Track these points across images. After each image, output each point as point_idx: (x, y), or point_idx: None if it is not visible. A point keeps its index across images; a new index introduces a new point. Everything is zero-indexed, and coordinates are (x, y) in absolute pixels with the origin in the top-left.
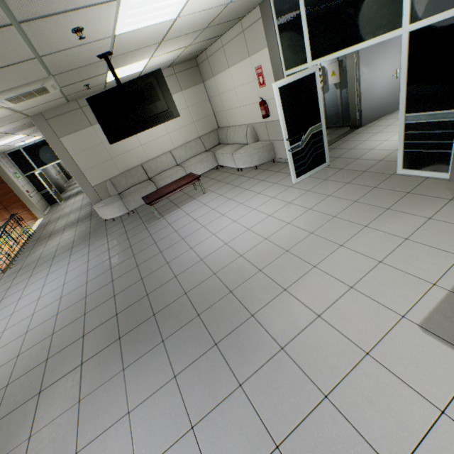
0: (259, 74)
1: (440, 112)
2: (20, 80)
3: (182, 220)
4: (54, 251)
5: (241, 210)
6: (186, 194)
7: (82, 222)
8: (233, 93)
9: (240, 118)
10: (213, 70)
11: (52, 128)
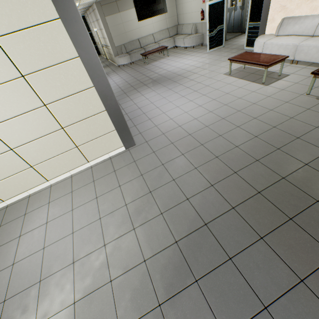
0: None
1: (256, 23)
2: None
3: (159, 64)
4: None
5: (184, 60)
6: (159, 57)
7: (104, 68)
8: (189, 4)
9: (190, 20)
10: None
11: (103, 11)
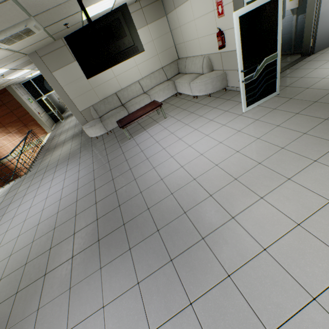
0: (219, 3)
1: None
2: (4, 23)
3: (147, 142)
4: (57, 160)
5: (195, 135)
6: (150, 118)
7: (76, 138)
8: (193, 24)
9: (197, 49)
10: (175, 2)
11: (46, 64)
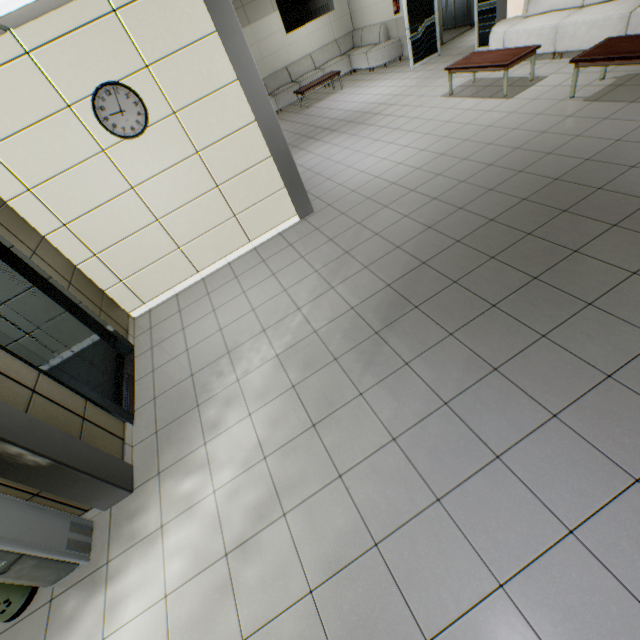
0: None
1: (491, 2)
2: None
3: (329, 104)
4: None
5: (372, 90)
6: (325, 93)
7: None
8: None
9: (375, 18)
10: None
11: None
